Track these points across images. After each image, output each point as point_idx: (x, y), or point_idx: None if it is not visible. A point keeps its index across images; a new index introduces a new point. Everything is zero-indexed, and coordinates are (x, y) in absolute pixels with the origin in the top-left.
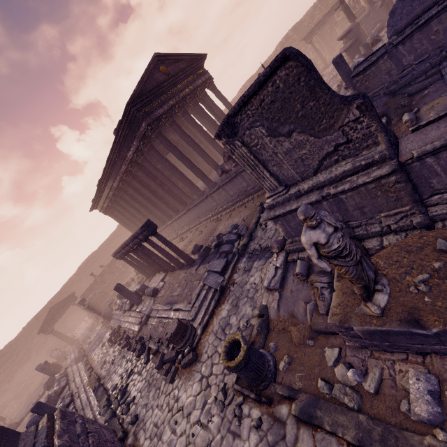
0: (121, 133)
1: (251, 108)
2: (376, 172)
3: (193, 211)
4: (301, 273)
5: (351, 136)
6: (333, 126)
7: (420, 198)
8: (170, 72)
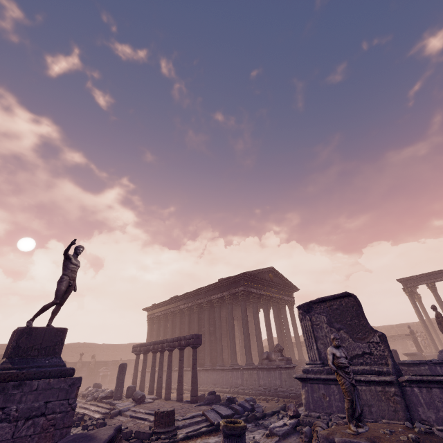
0: (223, 282)
1: (324, 305)
2: (382, 377)
3: (216, 374)
4: (306, 432)
5: (373, 351)
6: (364, 339)
7: (411, 419)
8: (273, 280)
